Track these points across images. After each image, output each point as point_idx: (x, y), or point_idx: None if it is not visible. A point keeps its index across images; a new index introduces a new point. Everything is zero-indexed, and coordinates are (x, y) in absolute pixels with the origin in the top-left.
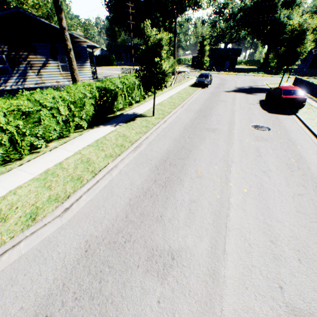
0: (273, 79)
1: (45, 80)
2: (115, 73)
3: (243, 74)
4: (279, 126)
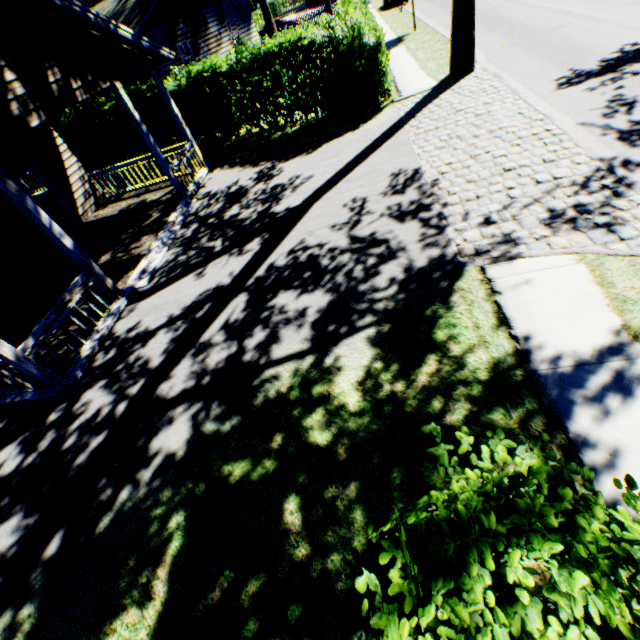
0: None
1: None
2: None
3: None
4: None
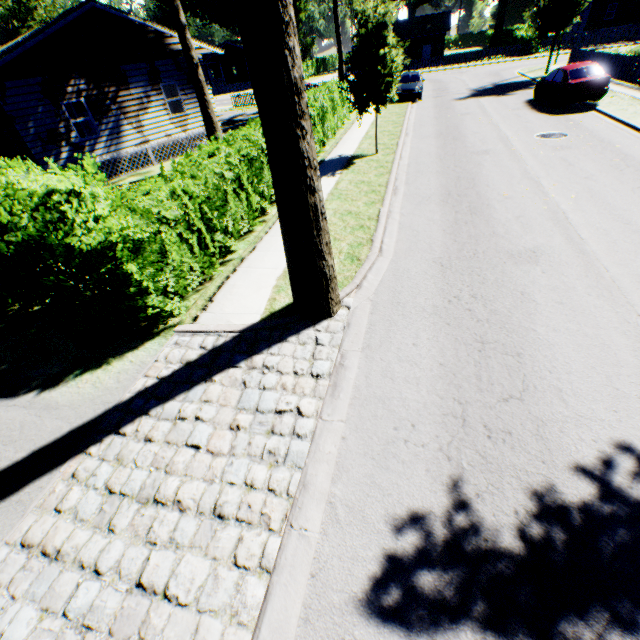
0: (527, 65)
1: (149, 137)
2: (220, 110)
3: (466, 64)
4: (578, 129)
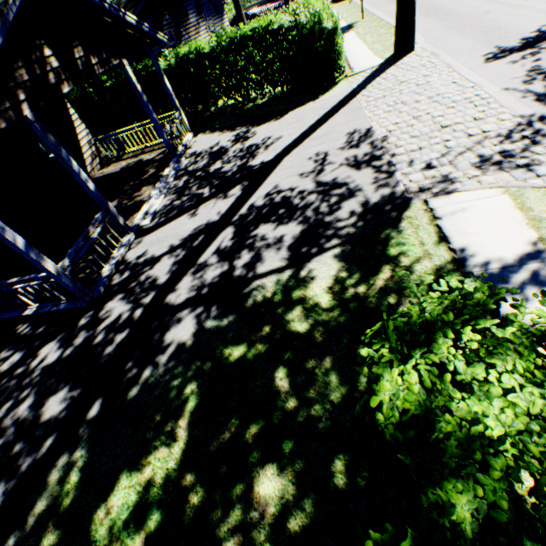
0: None
1: None
2: None
3: None
4: None
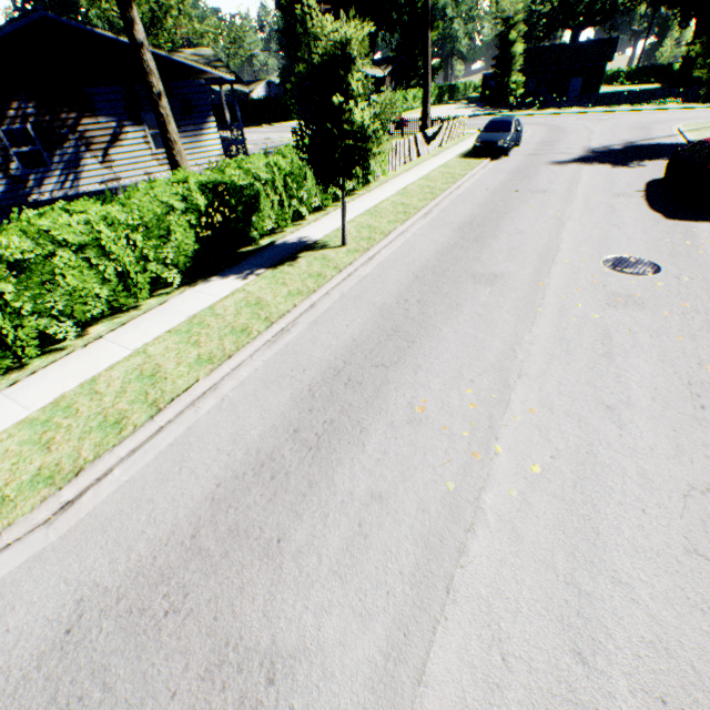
0: (702, 117)
1: (120, 173)
2: (290, 139)
3: (618, 108)
4: (691, 259)
